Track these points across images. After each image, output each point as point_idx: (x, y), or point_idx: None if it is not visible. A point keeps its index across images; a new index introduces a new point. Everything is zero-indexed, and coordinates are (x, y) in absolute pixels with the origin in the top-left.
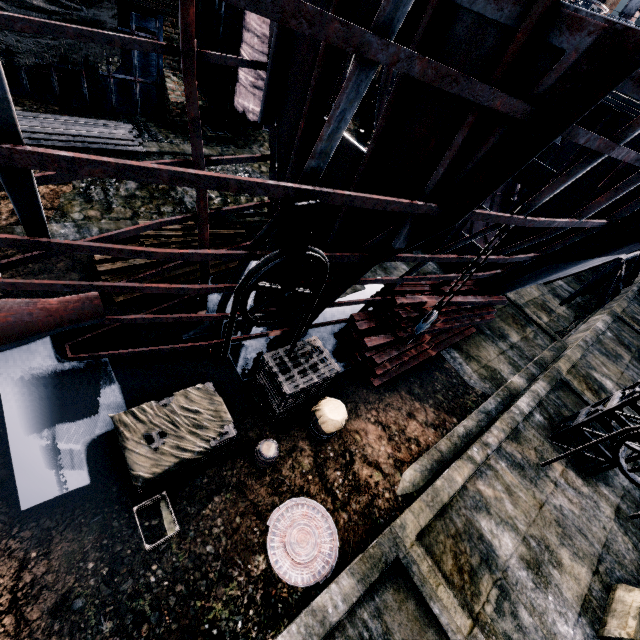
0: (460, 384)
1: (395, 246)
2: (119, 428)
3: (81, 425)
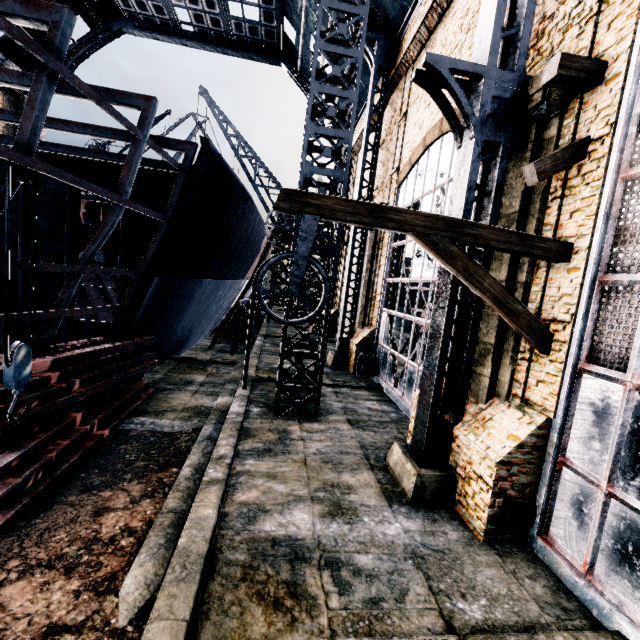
0: (162, 437)
1: None
2: None
3: None
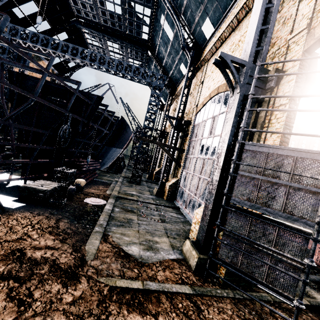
0: (104, 182)
1: (79, 130)
2: (27, 186)
3: (2, 199)
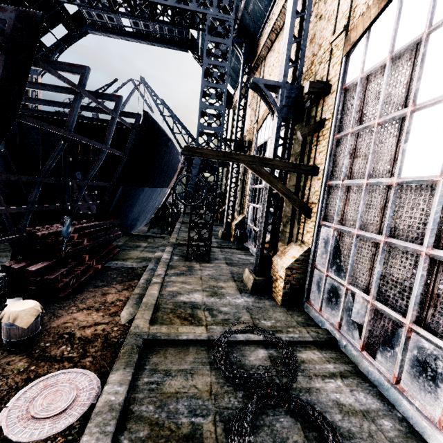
0: (128, 269)
1: None
2: None
3: None
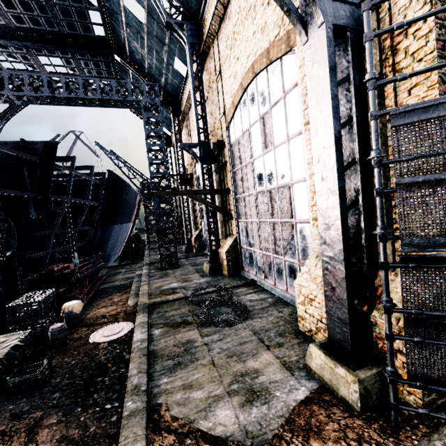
0: (119, 285)
1: (33, 216)
2: None
3: None
